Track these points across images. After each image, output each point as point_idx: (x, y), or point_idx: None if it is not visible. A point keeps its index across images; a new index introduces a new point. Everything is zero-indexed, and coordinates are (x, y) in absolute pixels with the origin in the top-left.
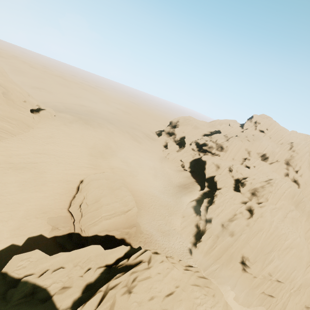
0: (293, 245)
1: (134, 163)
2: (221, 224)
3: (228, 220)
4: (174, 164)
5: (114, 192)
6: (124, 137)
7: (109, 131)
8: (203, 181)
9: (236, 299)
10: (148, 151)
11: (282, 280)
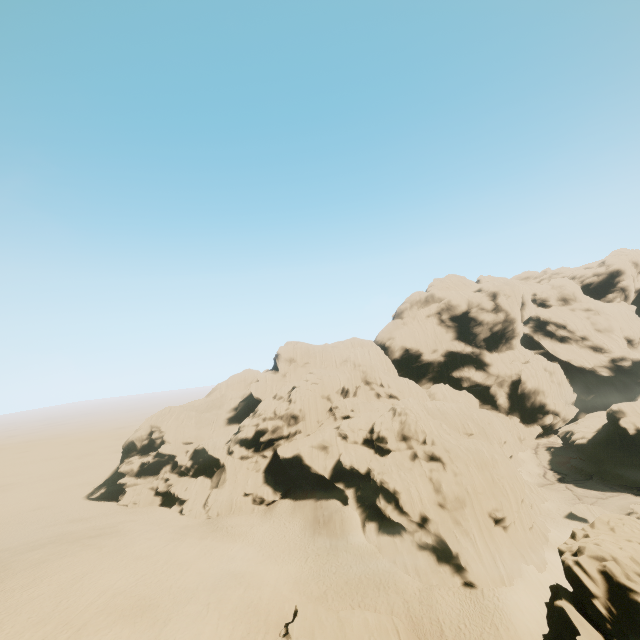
0: (489, 452)
1: (217, 583)
2: (438, 507)
3: (436, 493)
4: (242, 513)
5: (349, 639)
6: (100, 562)
7: (44, 586)
8: (325, 489)
9: (539, 568)
10: (177, 537)
11: (523, 494)
